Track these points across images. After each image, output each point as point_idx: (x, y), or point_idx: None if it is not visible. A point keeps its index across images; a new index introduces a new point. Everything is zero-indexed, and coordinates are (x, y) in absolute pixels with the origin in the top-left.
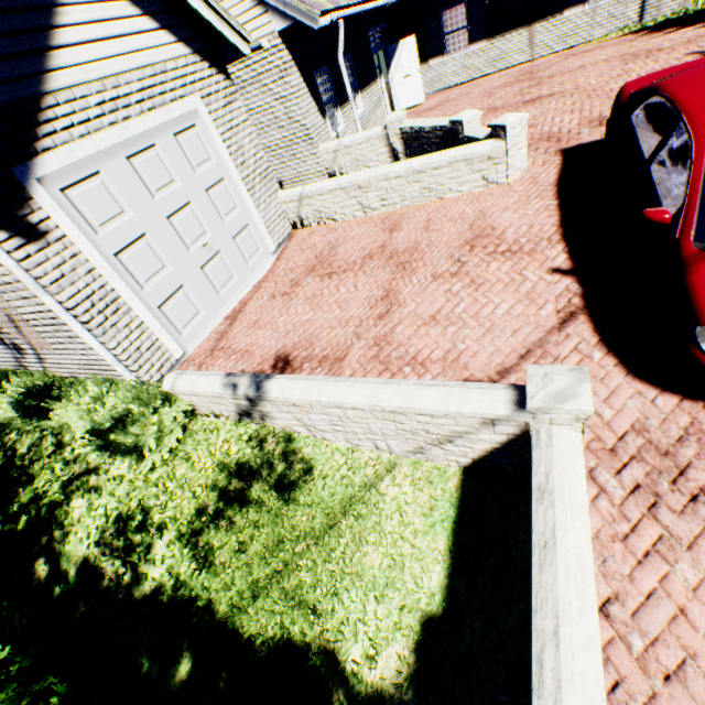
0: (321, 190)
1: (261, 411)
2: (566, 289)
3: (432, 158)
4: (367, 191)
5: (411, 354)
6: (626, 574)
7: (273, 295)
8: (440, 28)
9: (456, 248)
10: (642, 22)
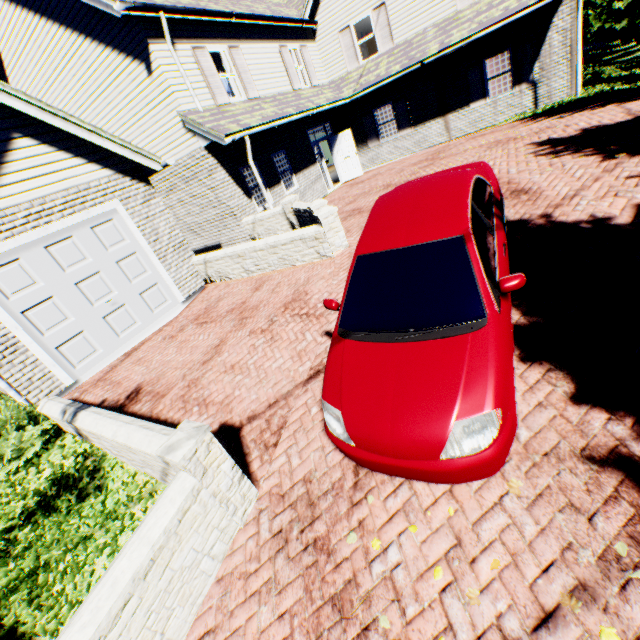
0: (216, 257)
1: (85, 434)
2: (326, 349)
3: (280, 237)
4: (245, 258)
5: (205, 396)
6: (231, 609)
7: (166, 337)
8: (374, 121)
9: (277, 309)
10: (538, 108)
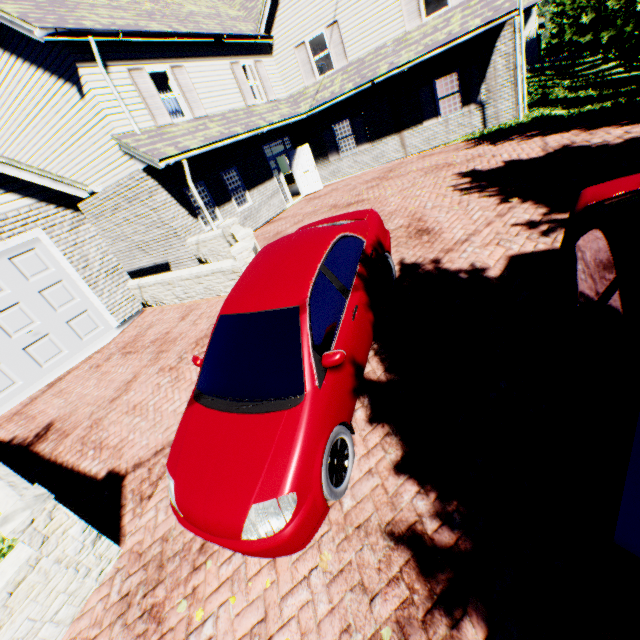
0: (148, 283)
1: None
2: None
3: (203, 268)
4: (175, 286)
5: (103, 438)
6: None
7: (93, 366)
8: (333, 135)
9: (189, 344)
10: (487, 128)
